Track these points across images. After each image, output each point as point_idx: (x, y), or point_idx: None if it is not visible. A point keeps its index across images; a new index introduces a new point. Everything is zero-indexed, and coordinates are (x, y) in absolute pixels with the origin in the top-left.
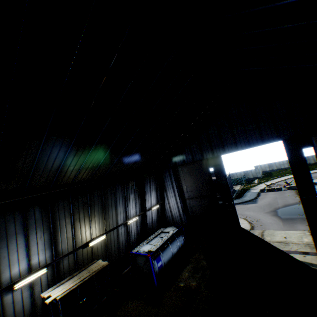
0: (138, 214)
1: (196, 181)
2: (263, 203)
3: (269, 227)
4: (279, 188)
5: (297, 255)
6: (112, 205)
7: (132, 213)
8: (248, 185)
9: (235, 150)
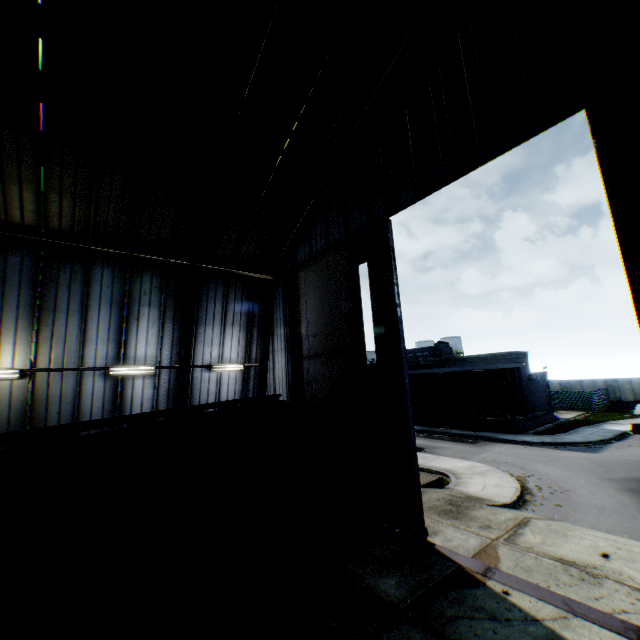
0: (164, 365)
1: (327, 304)
2: (620, 456)
3: (583, 515)
4: None
5: (603, 636)
6: (72, 311)
7: (145, 357)
8: (607, 415)
9: (423, 192)
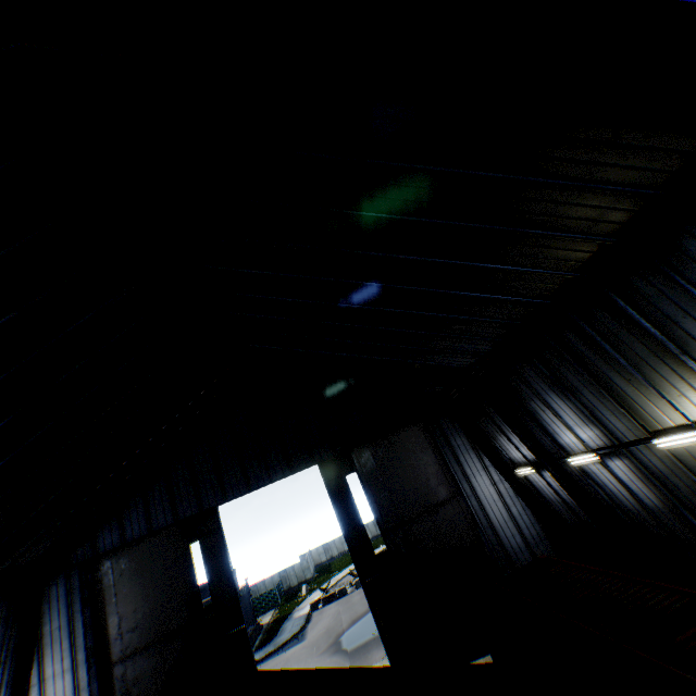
0: None
1: (153, 588)
2: (318, 632)
3: None
4: (343, 590)
5: None
6: None
7: None
8: (290, 604)
9: (245, 491)
